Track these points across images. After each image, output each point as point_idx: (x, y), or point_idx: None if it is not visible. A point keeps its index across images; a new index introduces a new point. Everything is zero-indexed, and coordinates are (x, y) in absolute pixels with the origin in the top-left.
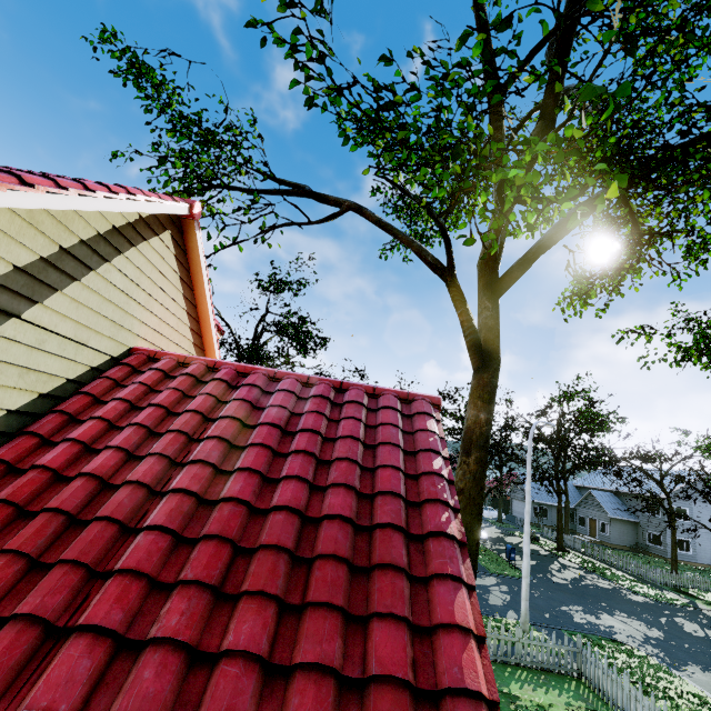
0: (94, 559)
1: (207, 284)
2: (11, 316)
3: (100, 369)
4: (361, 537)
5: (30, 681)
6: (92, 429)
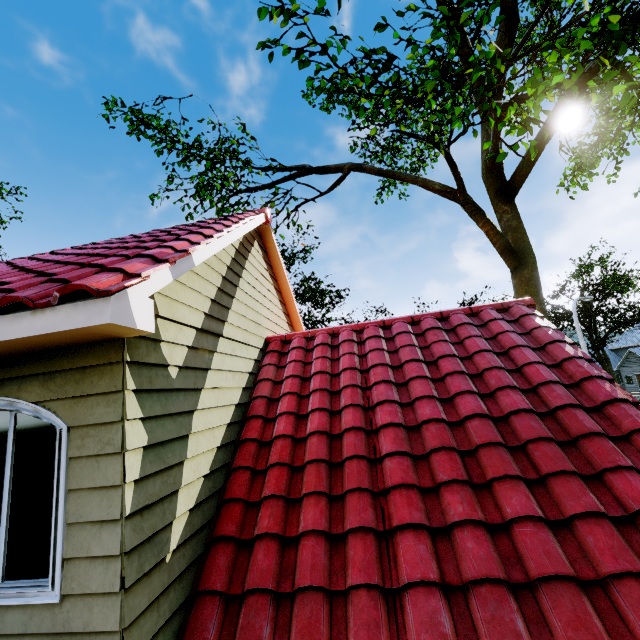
0: (369, 484)
1: (285, 273)
2: (218, 336)
3: (258, 360)
4: (547, 420)
5: (392, 566)
6: (291, 402)
